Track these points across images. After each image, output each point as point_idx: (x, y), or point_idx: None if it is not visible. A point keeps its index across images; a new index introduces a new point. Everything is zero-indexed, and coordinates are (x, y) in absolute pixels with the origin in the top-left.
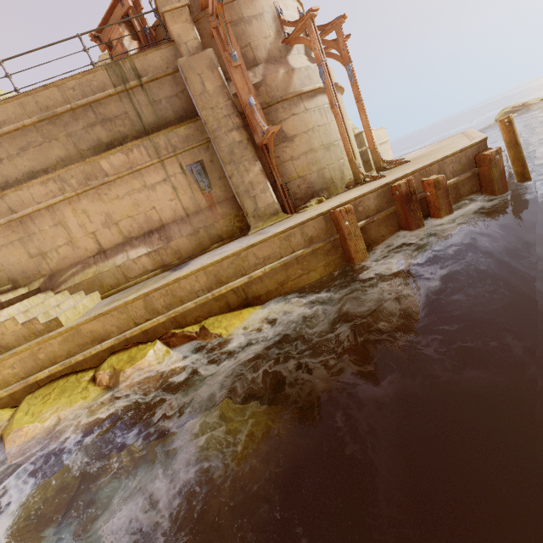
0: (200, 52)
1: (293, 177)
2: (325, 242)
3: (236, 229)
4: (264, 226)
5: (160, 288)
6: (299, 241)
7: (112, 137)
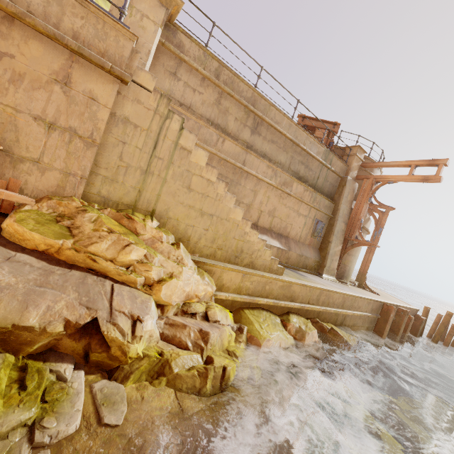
0: (355, 181)
1: (342, 262)
2: (376, 316)
3: (313, 268)
4: (328, 278)
5: (328, 291)
6: (369, 308)
7: (303, 176)
